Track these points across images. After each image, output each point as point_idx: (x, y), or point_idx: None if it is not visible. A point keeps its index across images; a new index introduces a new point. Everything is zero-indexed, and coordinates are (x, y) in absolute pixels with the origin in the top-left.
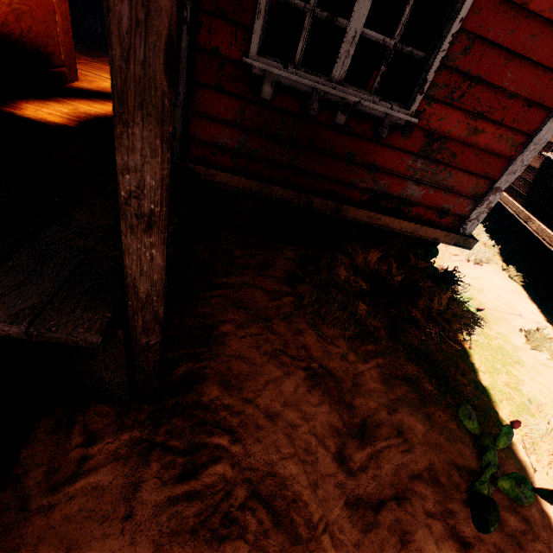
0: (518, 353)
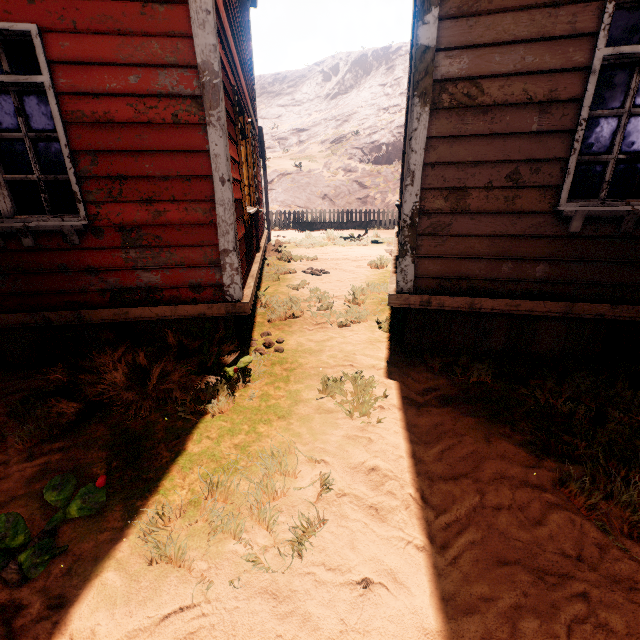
0: (296, 407)
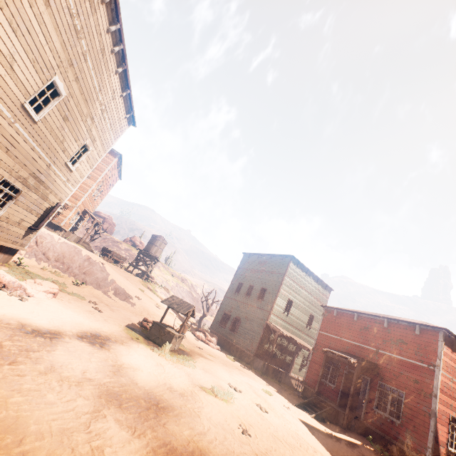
0: None
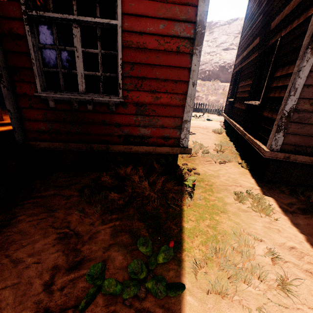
0: (226, 206)
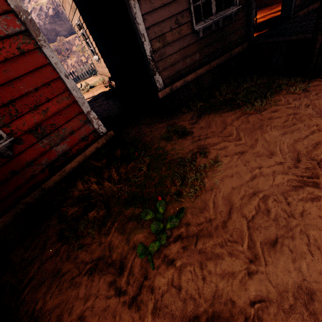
0: (165, 149)
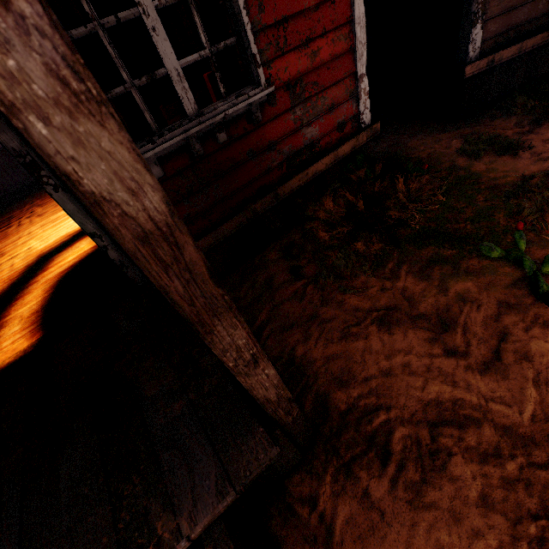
0: (471, 170)
